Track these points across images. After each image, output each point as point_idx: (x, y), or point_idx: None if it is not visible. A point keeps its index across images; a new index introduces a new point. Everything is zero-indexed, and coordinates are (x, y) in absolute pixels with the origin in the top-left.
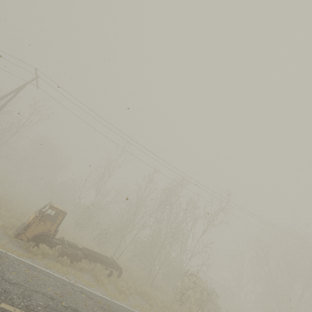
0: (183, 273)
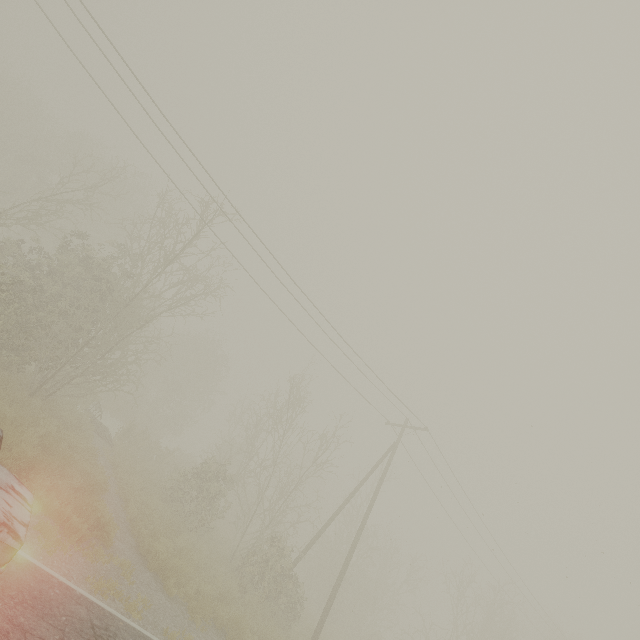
0: None
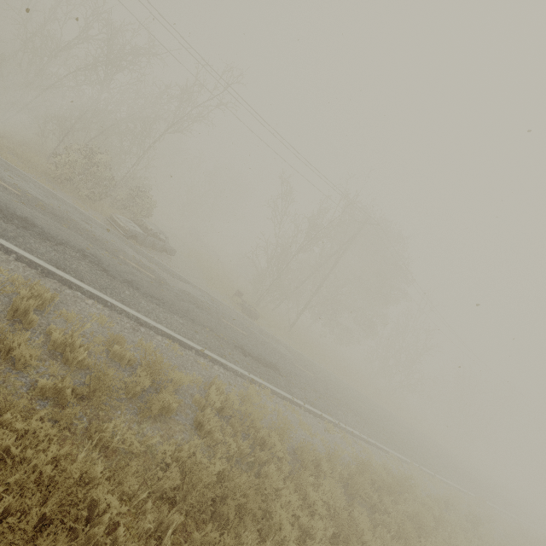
0: (124, 177)
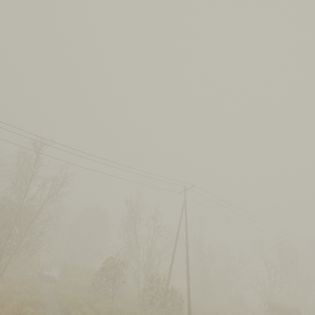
0: None
